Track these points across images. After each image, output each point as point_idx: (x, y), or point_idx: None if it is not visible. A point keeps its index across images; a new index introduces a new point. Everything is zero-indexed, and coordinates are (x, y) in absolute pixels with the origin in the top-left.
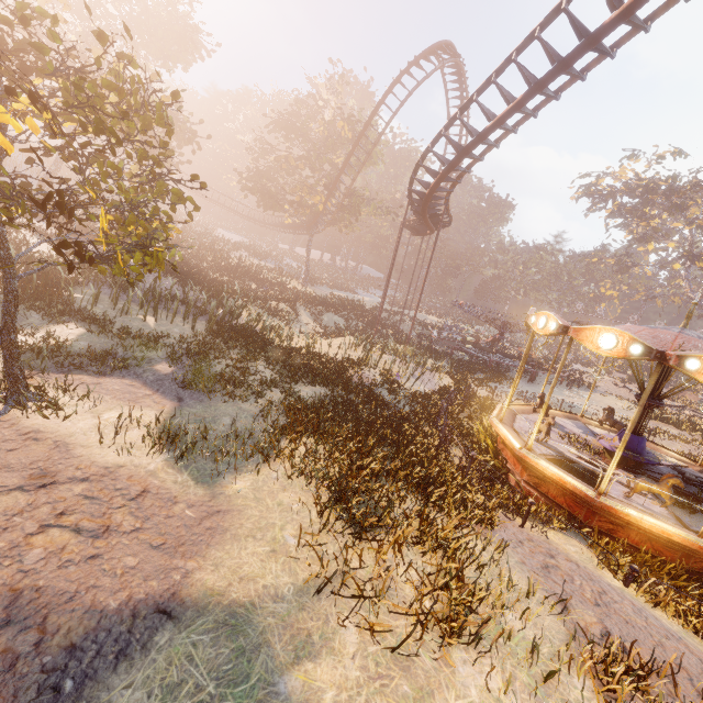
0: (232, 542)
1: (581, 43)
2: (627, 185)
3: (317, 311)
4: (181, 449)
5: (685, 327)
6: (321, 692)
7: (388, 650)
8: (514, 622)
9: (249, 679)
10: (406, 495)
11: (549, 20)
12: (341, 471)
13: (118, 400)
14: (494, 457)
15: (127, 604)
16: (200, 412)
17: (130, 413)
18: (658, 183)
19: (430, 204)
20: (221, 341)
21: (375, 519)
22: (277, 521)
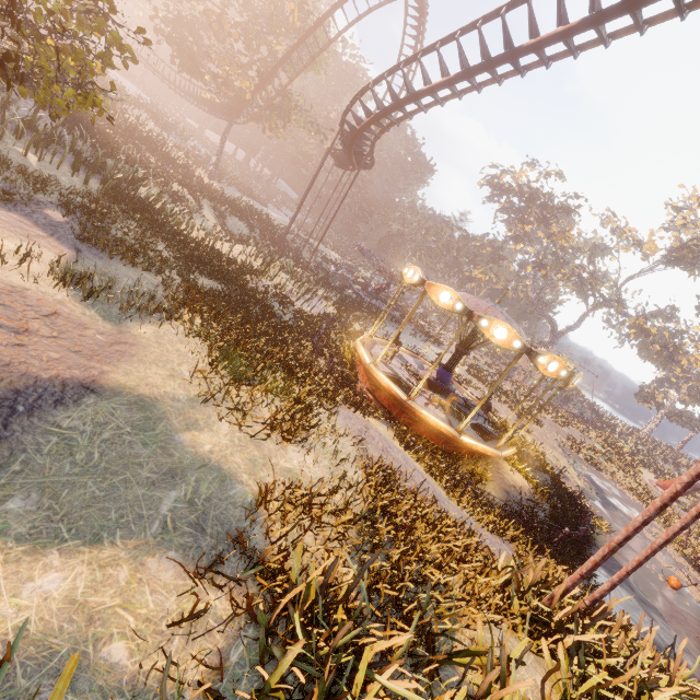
0: (139, 363)
1: (505, 53)
2: (520, 188)
3: (223, 211)
4: (86, 292)
5: (498, 304)
6: (202, 445)
7: (248, 437)
8: (330, 443)
9: (155, 431)
10: (278, 368)
11: (491, 17)
12: (230, 343)
13: (8, 231)
14: (350, 369)
15: (57, 378)
16: (101, 267)
17: (30, 246)
18: (540, 196)
19: (358, 141)
20: (117, 207)
21: (253, 373)
22: (175, 360)
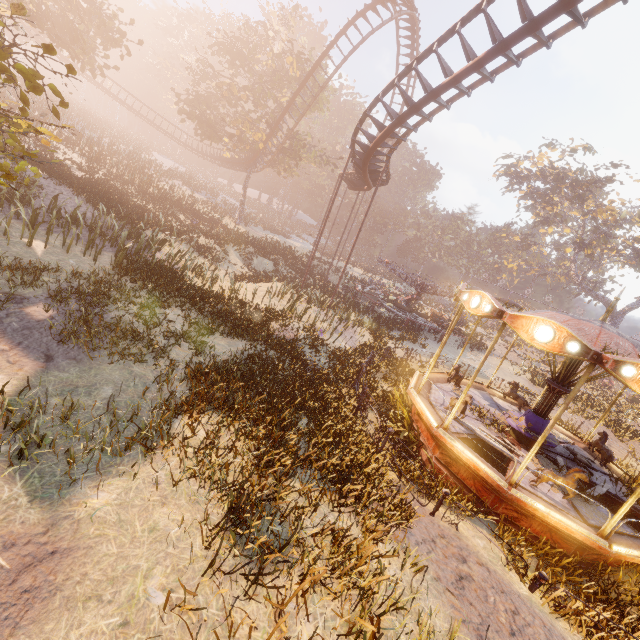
0: (60, 613)
1: (559, 1)
2: (541, 171)
3: (248, 252)
4: (25, 440)
5: (604, 321)
6: None
7: None
8: None
9: None
10: (319, 505)
11: None
12: (243, 468)
13: None
14: (409, 430)
15: None
16: (72, 378)
17: None
18: (567, 174)
19: (371, 159)
20: (128, 279)
21: (277, 554)
22: (142, 561)
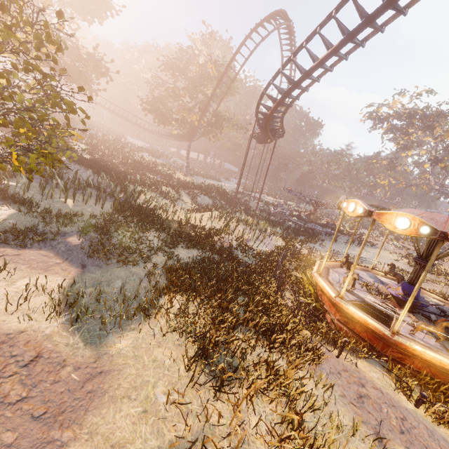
0: (109, 404)
1: (384, 2)
2: (396, 112)
3: (194, 194)
4: (77, 312)
5: None
6: None
7: None
8: None
9: None
10: (256, 346)
11: None
12: (205, 325)
13: (31, 269)
14: (316, 301)
15: None
16: (98, 277)
17: (36, 282)
18: (416, 112)
19: (270, 122)
20: (122, 217)
21: (231, 373)
22: (150, 378)
